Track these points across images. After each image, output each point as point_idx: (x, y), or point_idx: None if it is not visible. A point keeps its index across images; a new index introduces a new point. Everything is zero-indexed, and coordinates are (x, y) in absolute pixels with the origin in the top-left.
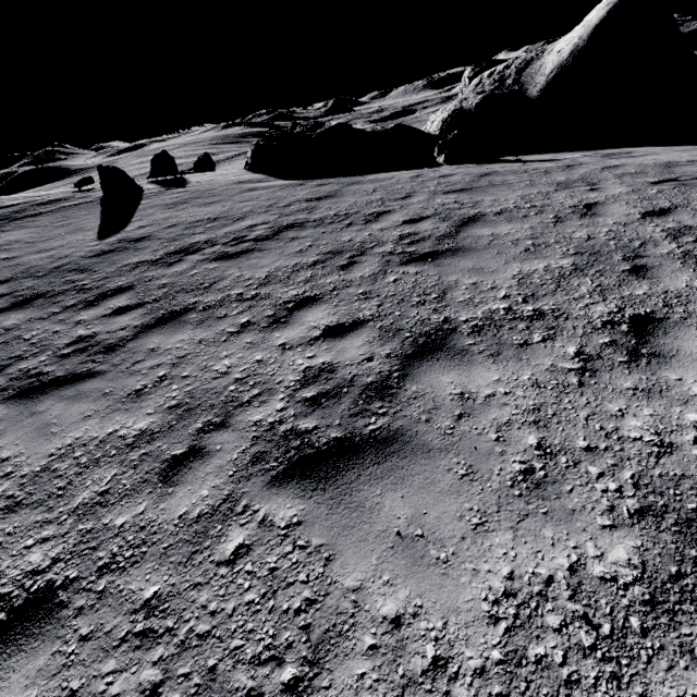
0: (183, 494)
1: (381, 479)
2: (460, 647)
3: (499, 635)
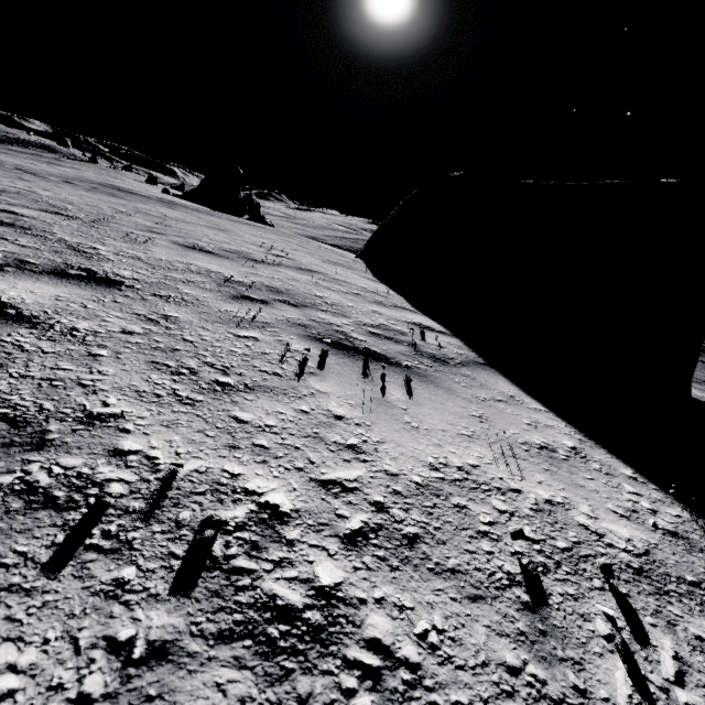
0: None
1: None
2: None
3: None
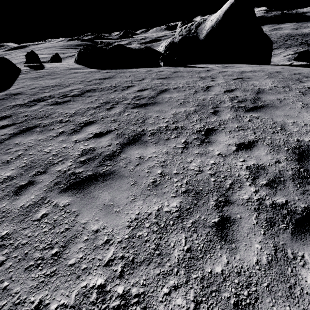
0: (23, 198)
1: (103, 188)
2: (115, 236)
3: (129, 231)
